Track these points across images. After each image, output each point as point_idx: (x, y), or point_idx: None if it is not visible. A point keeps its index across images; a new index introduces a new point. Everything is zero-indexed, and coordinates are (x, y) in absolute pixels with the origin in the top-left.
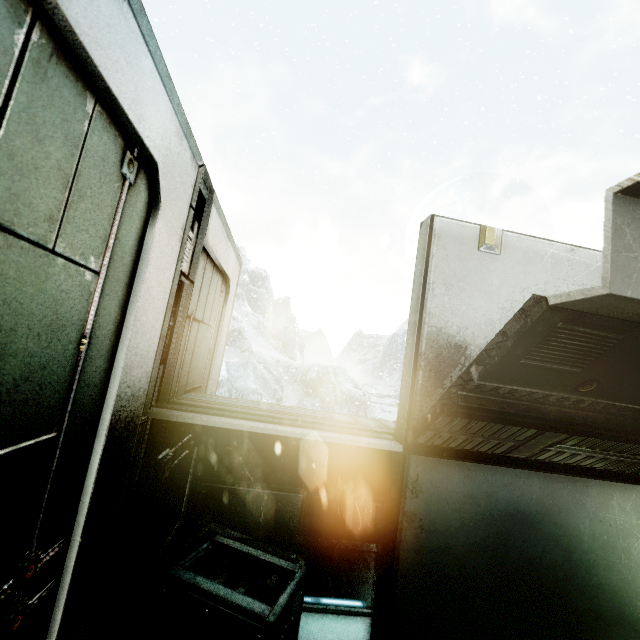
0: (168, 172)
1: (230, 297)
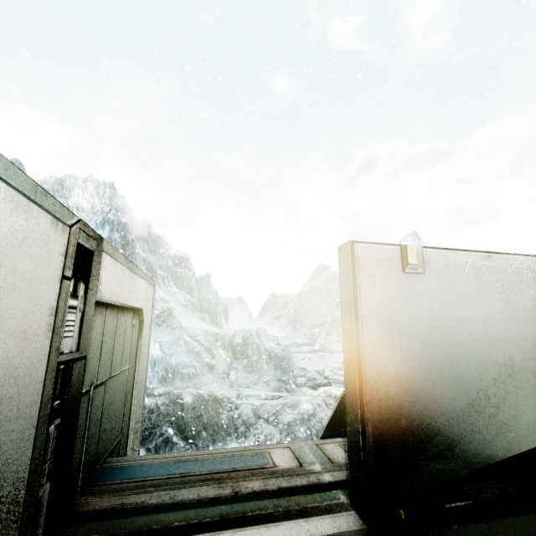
0: (2, 264)
1: (145, 324)
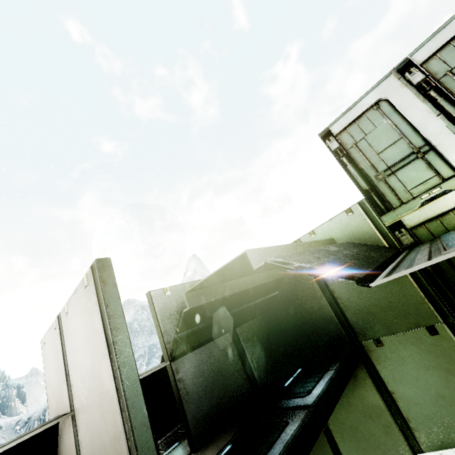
0: None
1: None
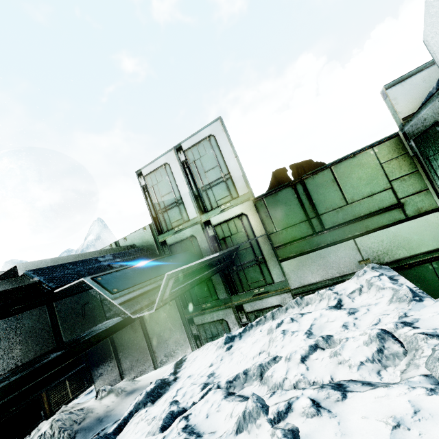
0: None
1: None
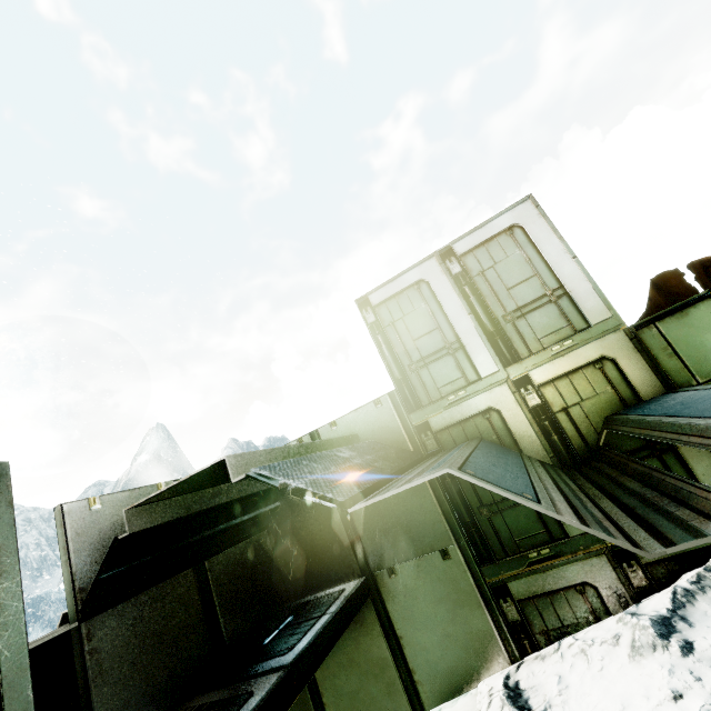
0: None
1: None
